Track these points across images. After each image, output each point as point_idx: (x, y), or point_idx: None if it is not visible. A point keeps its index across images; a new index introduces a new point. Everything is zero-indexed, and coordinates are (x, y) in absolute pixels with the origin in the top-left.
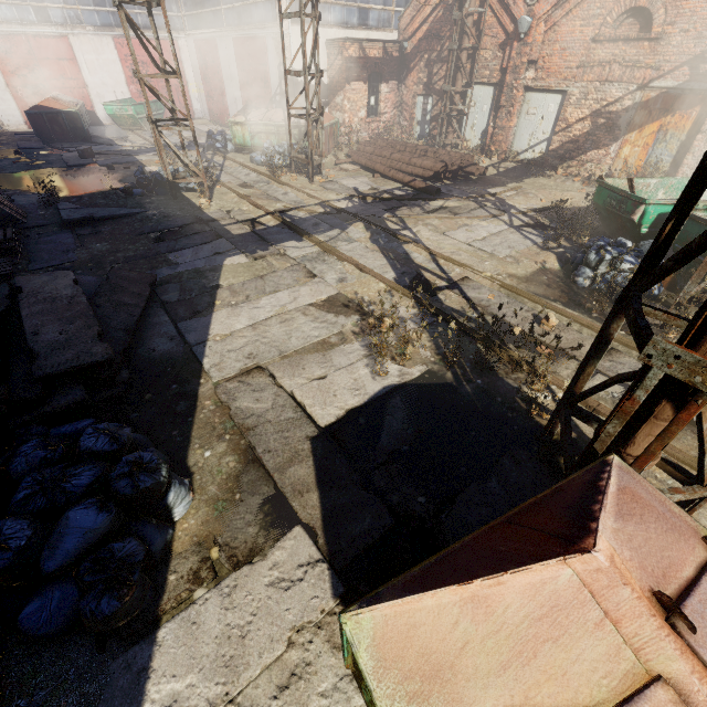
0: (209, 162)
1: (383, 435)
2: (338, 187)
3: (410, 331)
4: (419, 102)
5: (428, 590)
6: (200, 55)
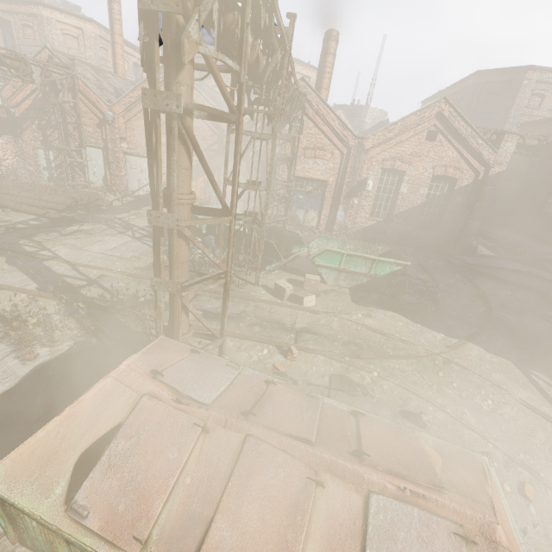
0: None
1: (39, 399)
2: None
3: (56, 322)
4: (40, 153)
5: (40, 429)
6: None
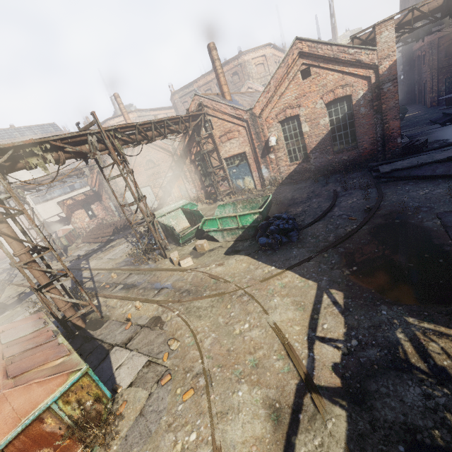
0: (10, 276)
1: None
2: (71, 258)
3: None
4: (111, 204)
5: None
6: None
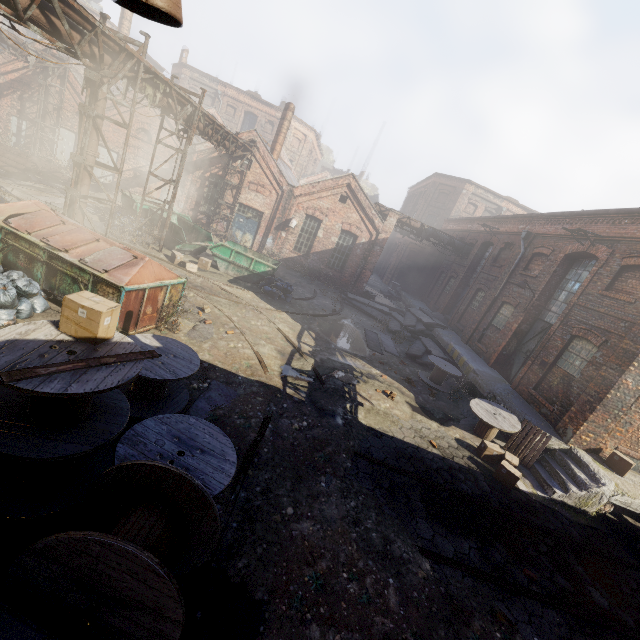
0: None
1: None
2: None
3: None
4: (14, 120)
5: None
6: None
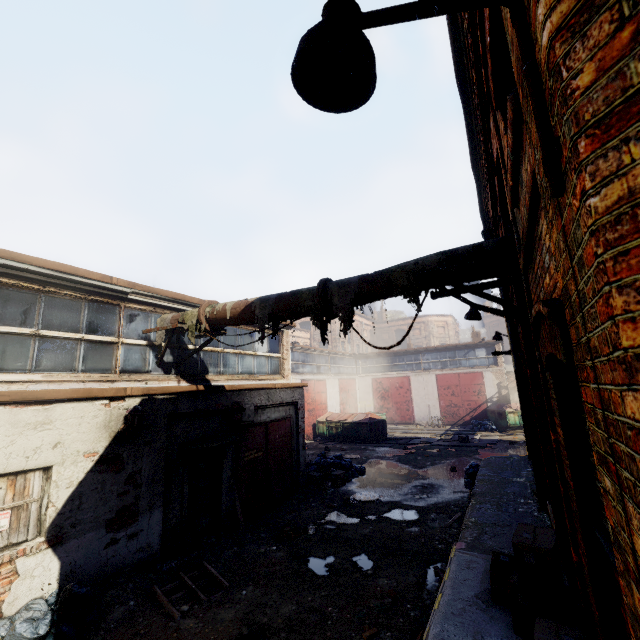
0: None
1: None
2: None
3: None
4: None
5: None
6: (379, 385)
